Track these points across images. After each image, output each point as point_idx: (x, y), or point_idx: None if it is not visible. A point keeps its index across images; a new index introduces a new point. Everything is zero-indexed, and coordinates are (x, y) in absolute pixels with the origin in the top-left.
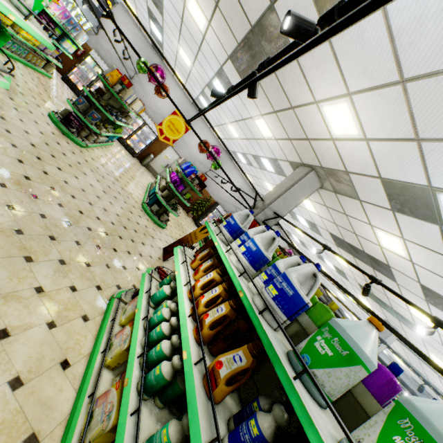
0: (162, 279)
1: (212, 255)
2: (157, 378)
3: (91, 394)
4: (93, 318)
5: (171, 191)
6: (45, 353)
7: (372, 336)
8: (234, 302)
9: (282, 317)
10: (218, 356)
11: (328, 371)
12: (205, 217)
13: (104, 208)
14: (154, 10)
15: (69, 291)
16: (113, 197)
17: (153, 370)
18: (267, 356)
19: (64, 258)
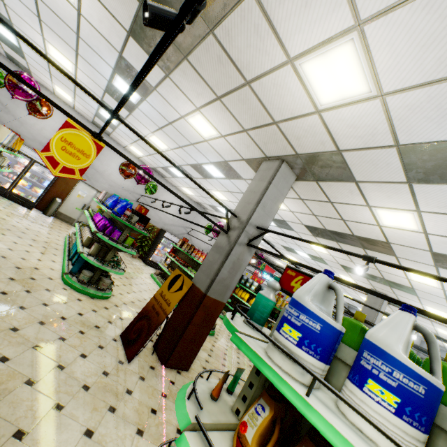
0: None
1: (281, 417)
2: None
3: None
4: None
5: (102, 241)
6: None
7: None
8: None
9: None
10: None
11: None
12: (155, 250)
13: None
14: None
15: None
16: None
17: None
18: None
19: None
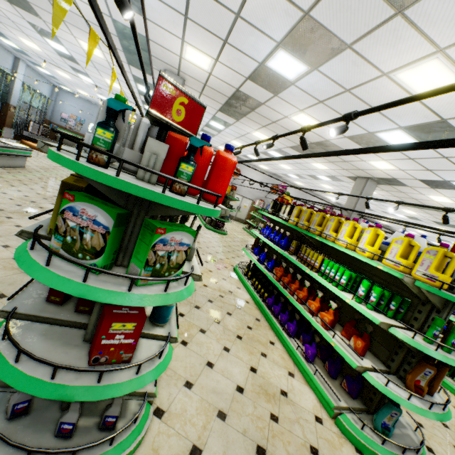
0: None
1: None
2: None
3: None
4: None
5: None
6: None
7: None
8: None
9: None
10: None
11: None
12: None
13: None
14: (210, 131)
15: None
16: None
17: None
18: None
19: None
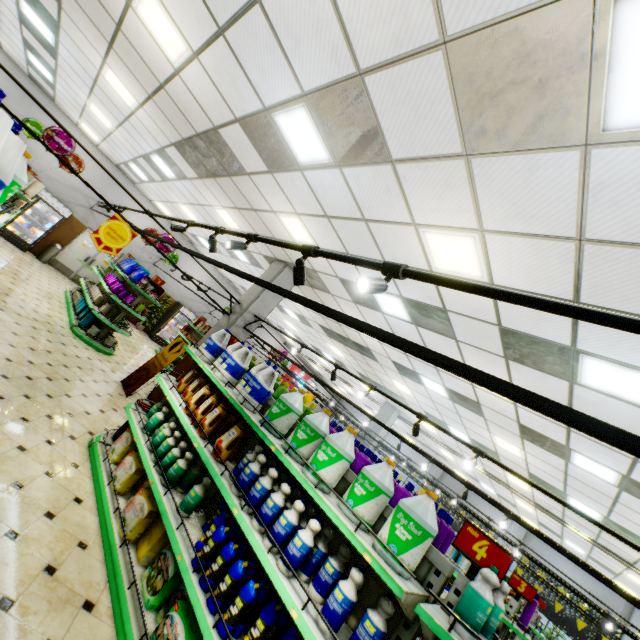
0: (146, 411)
1: (197, 376)
2: (177, 471)
3: (116, 510)
4: (82, 464)
5: (112, 303)
6: (58, 495)
7: (298, 397)
8: (224, 404)
9: (256, 403)
10: (219, 438)
11: (278, 420)
12: (165, 325)
13: (31, 347)
14: (39, 48)
15: (48, 445)
16: (32, 328)
17: (171, 468)
18: (253, 435)
19: (24, 415)
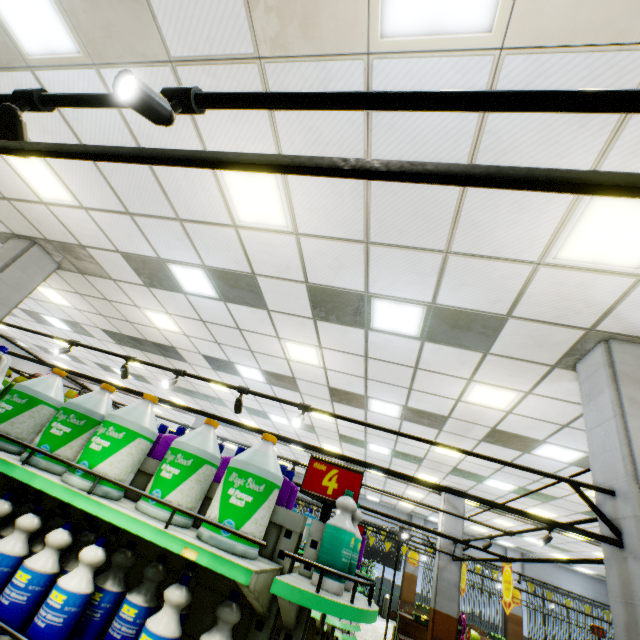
0: None
1: None
2: None
3: None
4: None
5: None
6: None
7: (53, 381)
8: None
9: None
10: None
11: (12, 422)
12: None
13: None
14: None
15: None
16: None
17: None
18: None
19: None
